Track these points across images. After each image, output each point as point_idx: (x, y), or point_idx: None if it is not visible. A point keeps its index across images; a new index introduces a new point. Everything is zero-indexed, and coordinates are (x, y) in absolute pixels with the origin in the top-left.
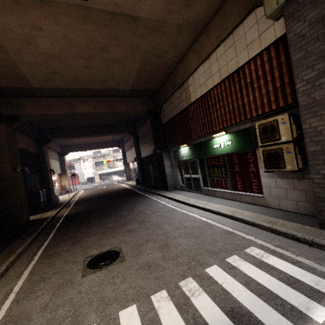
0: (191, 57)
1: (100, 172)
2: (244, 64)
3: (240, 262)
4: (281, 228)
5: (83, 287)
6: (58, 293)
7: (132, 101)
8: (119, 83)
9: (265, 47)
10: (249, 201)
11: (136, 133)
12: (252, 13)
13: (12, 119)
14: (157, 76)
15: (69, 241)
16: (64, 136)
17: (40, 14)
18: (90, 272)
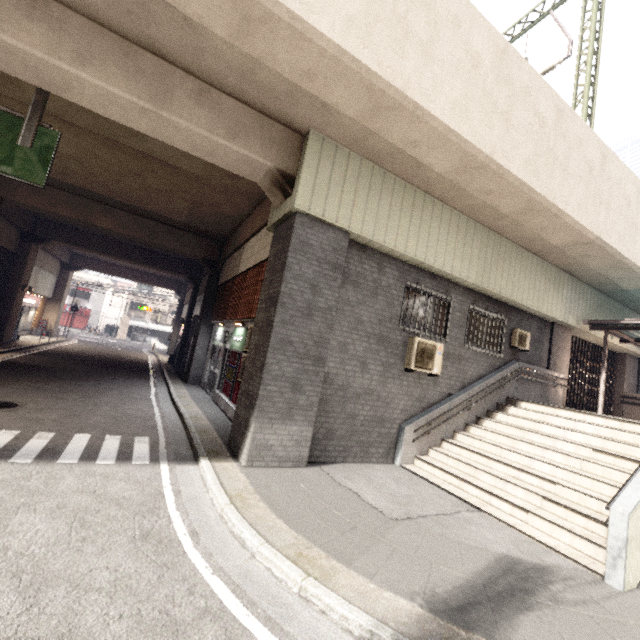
0: (250, 222)
1: (134, 324)
2: (266, 259)
3: (115, 439)
4: (196, 435)
5: None
6: None
7: (186, 238)
8: (165, 211)
9: None
10: (230, 416)
11: (199, 283)
12: None
13: None
14: (219, 223)
15: None
16: (75, 244)
17: (60, 127)
18: None
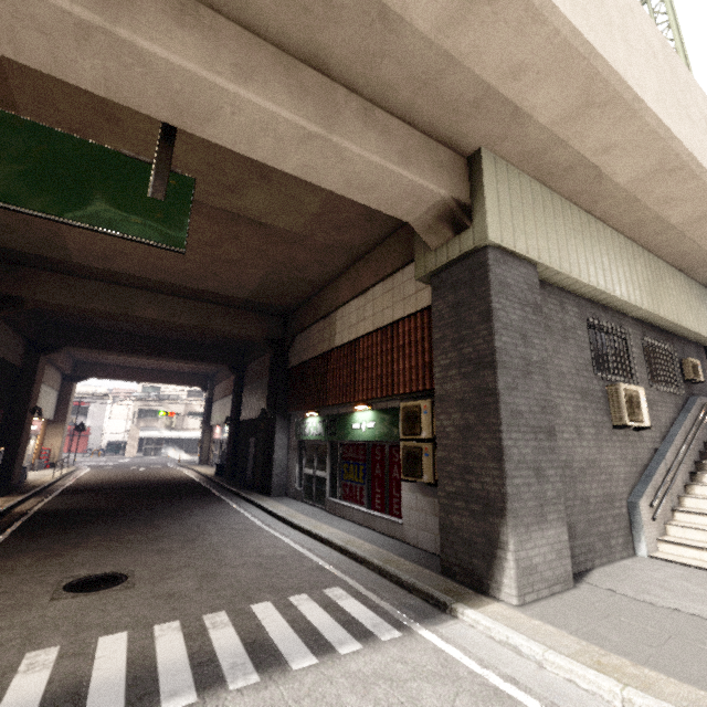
0: (345, 283)
1: (145, 435)
2: (399, 319)
3: (305, 601)
4: (392, 568)
5: (50, 611)
6: (4, 615)
7: (244, 317)
8: (226, 287)
9: (420, 310)
10: (384, 530)
11: (243, 371)
12: (412, 264)
13: (8, 302)
14: (293, 292)
15: (36, 553)
16: (93, 347)
17: None
18: (66, 596)
